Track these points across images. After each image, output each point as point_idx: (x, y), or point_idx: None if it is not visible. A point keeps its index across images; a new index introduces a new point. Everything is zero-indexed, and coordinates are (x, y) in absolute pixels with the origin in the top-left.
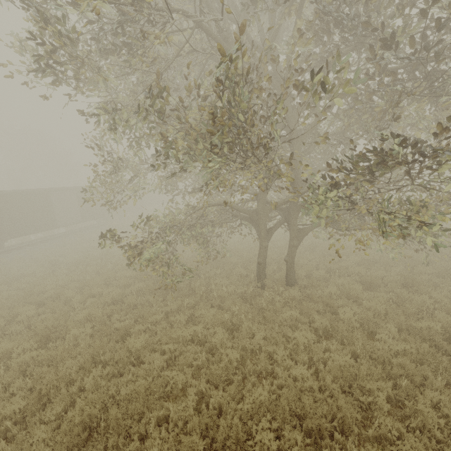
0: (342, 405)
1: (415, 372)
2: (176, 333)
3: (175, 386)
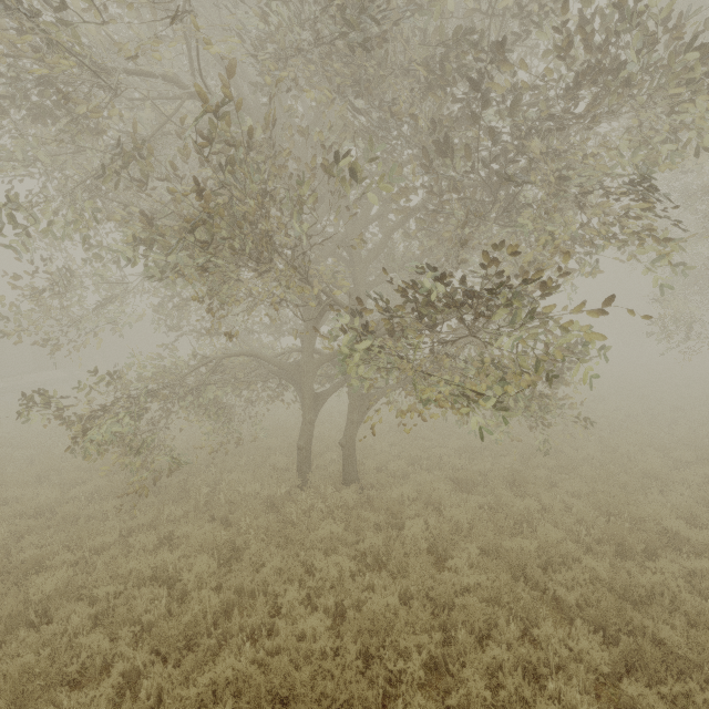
0: (352, 678)
1: (477, 617)
2: (126, 566)
3: (94, 662)
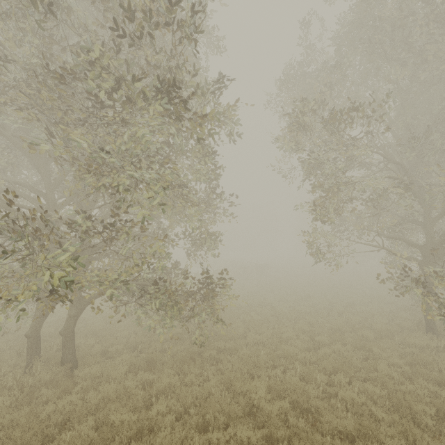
0: None
1: None
2: None
3: None
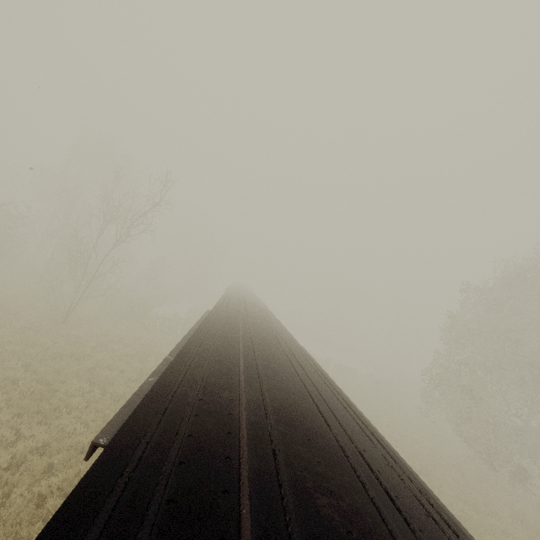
0: None
1: None
2: None
3: None
